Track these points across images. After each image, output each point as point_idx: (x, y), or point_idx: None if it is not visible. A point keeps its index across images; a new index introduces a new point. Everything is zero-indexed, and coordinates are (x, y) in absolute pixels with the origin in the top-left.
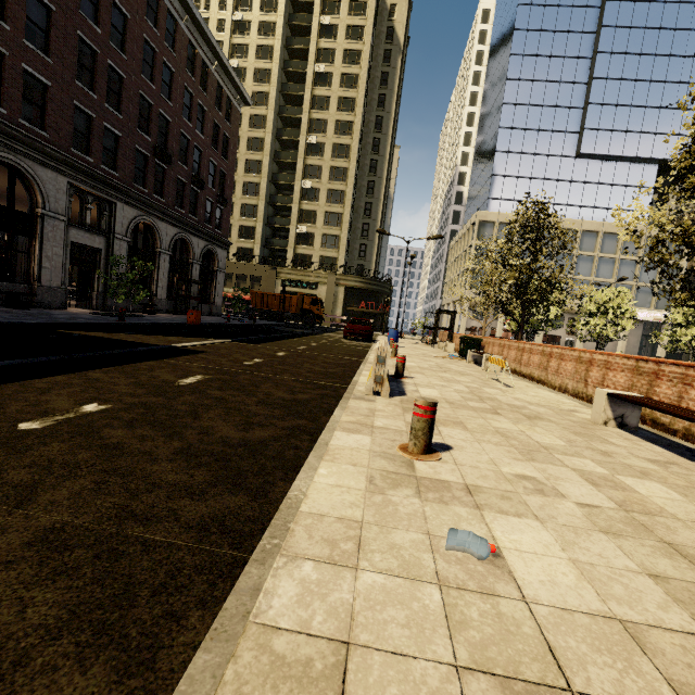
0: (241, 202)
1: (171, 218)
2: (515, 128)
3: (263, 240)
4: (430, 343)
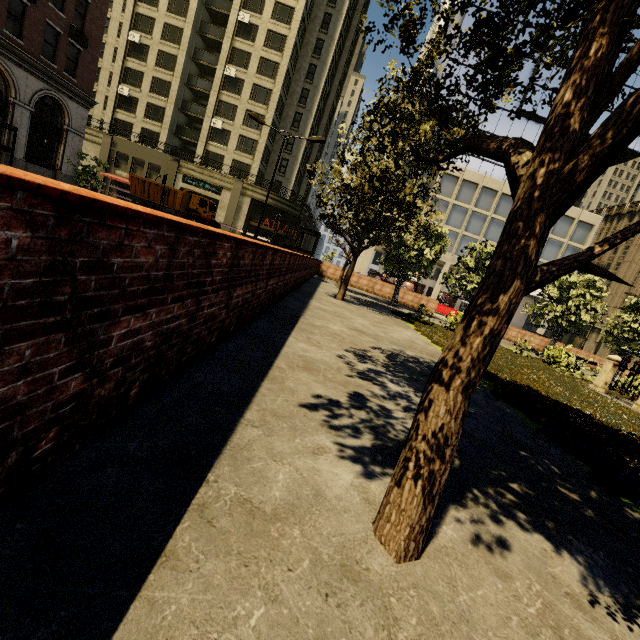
0: (153, 74)
1: None
2: (465, 65)
3: (173, 127)
4: None
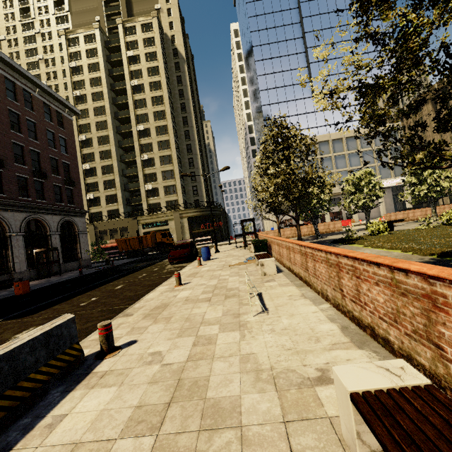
0: (103, 180)
1: (16, 207)
2: (269, 89)
3: (124, 201)
4: (243, 246)
